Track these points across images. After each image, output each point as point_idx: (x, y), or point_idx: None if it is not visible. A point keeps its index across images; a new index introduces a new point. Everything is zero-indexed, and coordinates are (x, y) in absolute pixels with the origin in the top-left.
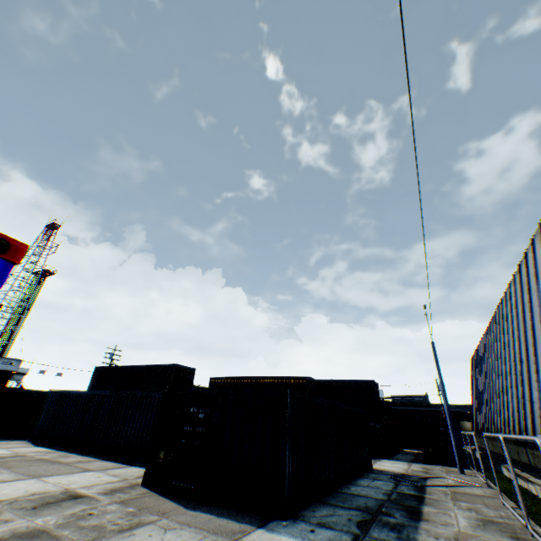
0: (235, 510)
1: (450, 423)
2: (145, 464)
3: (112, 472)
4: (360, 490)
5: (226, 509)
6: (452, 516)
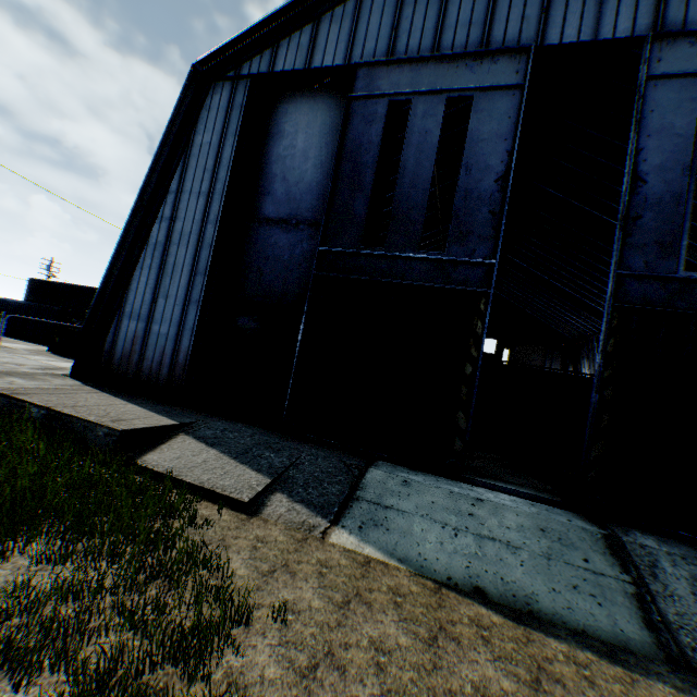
0: None
1: None
2: (51, 343)
3: (35, 347)
4: None
5: None
6: None
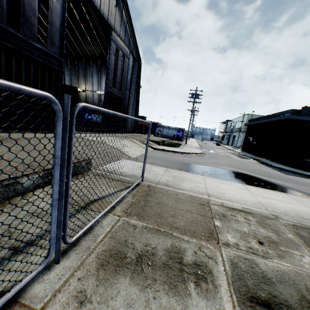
0: None
1: None
2: None
3: None
4: None
5: None
6: None
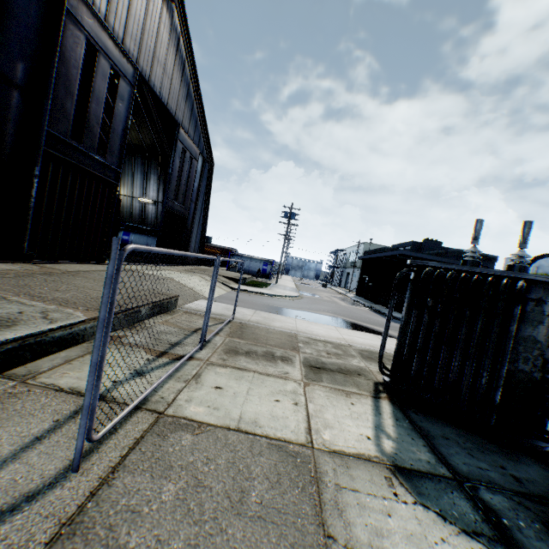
0: None
1: None
2: None
3: None
4: None
5: None
6: None
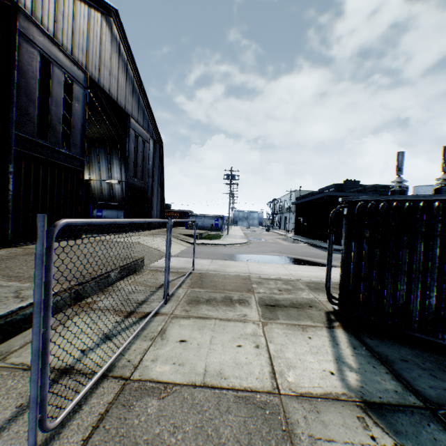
0: None
1: None
2: None
3: None
4: None
5: None
6: None
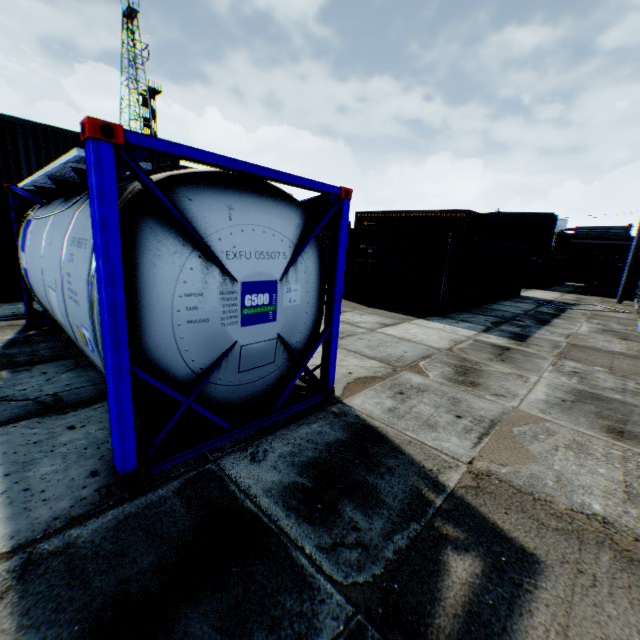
0: (400, 311)
1: (630, 261)
2: None
3: None
4: (500, 308)
5: (394, 310)
6: (576, 326)
